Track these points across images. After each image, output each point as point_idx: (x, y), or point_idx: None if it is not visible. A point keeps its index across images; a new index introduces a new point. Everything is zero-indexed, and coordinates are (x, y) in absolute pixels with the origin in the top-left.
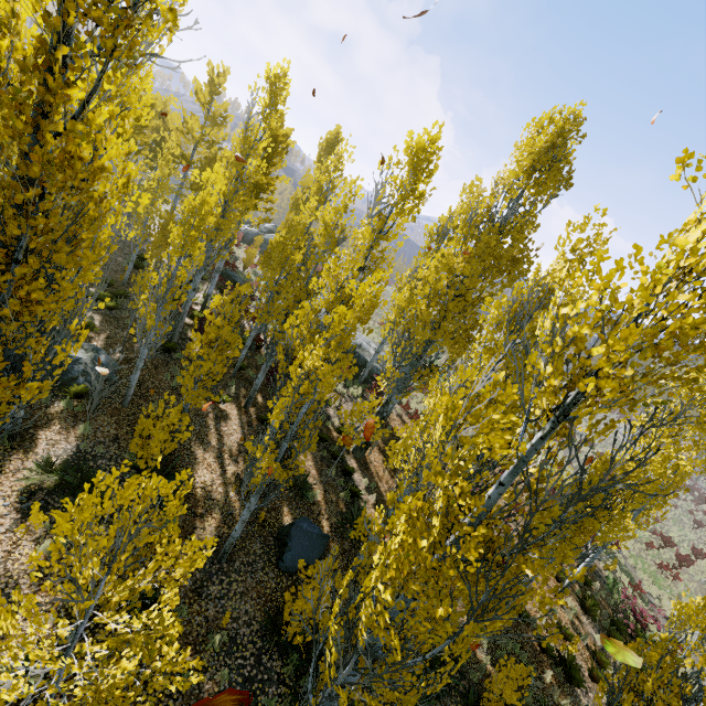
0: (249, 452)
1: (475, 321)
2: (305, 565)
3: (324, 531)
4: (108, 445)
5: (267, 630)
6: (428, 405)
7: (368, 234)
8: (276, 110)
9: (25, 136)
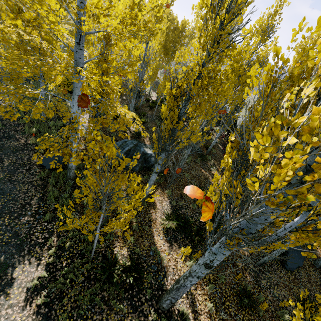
0: None
1: None
2: (297, 266)
3: None
4: (180, 200)
5: None
6: None
7: None
8: None
9: None
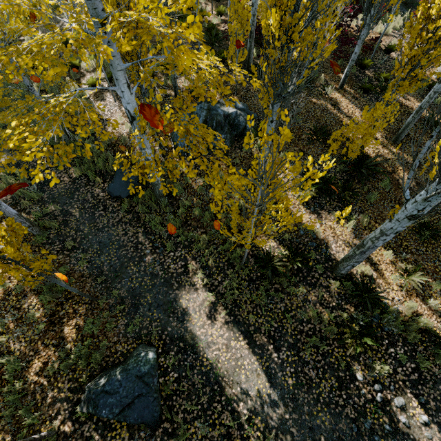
0: None
1: None
2: None
3: None
4: (303, 158)
5: None
6: None
7: None
8: None
9: None
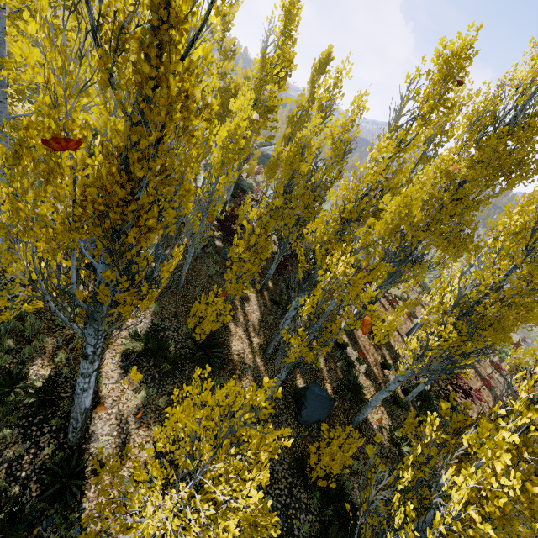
0: (284, 339)
1: (465, 221)
2: (317, 420)
3: (328, 393)
4: (171, 320)
5: (296, 471)
6: (401, 290)
7: (392, 147)
8: (290, 36)
9: (150, 81)
